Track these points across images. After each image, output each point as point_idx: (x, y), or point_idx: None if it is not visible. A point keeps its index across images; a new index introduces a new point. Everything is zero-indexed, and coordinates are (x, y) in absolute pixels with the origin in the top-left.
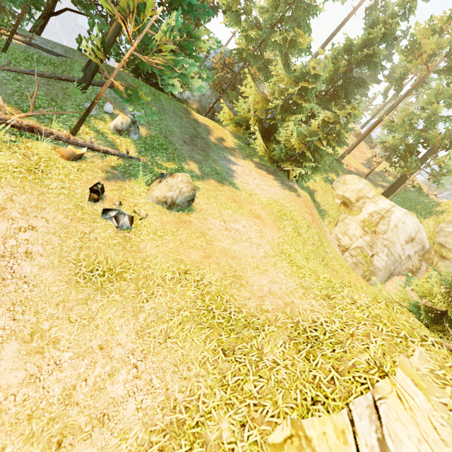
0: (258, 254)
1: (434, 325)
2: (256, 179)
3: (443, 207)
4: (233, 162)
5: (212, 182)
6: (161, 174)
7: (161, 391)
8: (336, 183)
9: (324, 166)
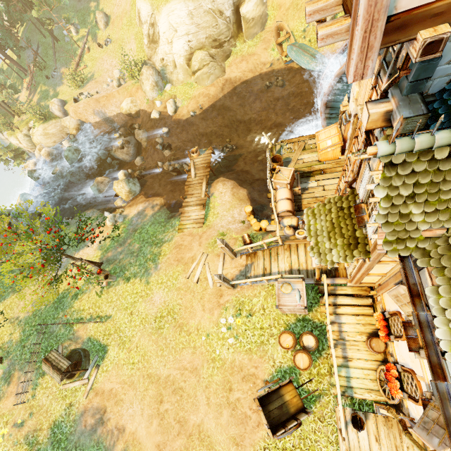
0: (125, 0)
1: None
2: None
3: None
4: None
5: None
6: (95, 22)
7: (133, 40)
8: None
9: None
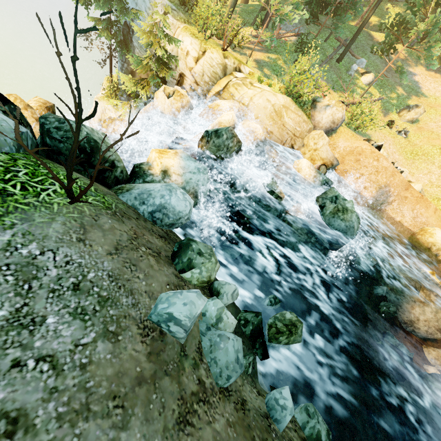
0: None
1: None
2: (431, 82)
3: None
4: (413, 73)
5: (414, 98)
6: (407, 106)
7: None
8: None
9: None
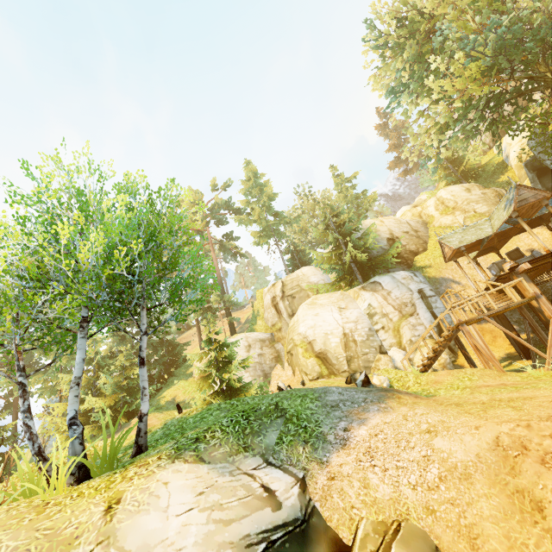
0: None
1: (213, 398)
2: None
3: (256, 309)
4: None
5: None
6: None
7: None
8: (193, 372)
9: (181, 372)
